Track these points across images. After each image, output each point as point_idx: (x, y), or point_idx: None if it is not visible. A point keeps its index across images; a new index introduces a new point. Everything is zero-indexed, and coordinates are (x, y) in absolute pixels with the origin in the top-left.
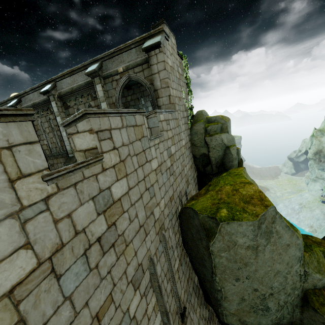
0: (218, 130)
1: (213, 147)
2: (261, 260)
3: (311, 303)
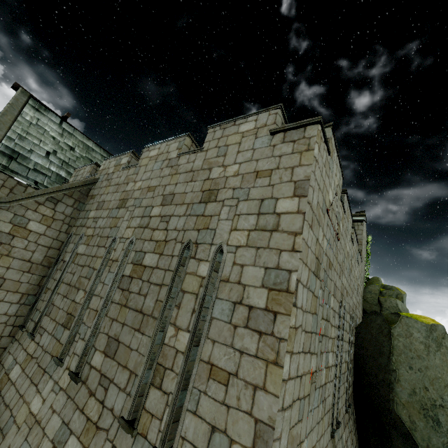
0: (393, 296)
1: (386, 308)
2: (432, 361)
3: None
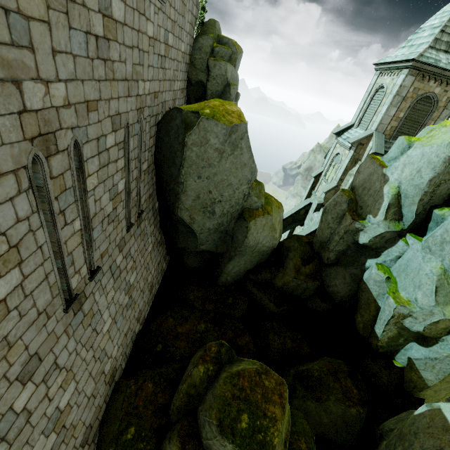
0: (225, 57)
1: (214, 77)
2: (222, 167)
3: (244, 215)
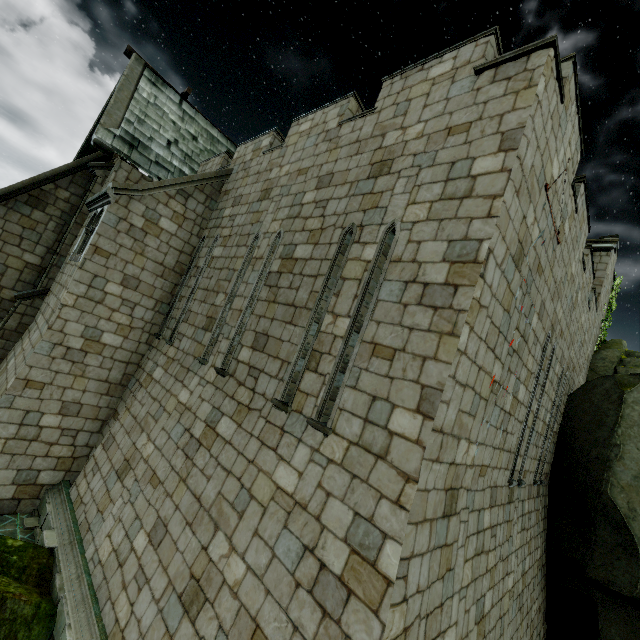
0: None
1: None
2: None
3: None
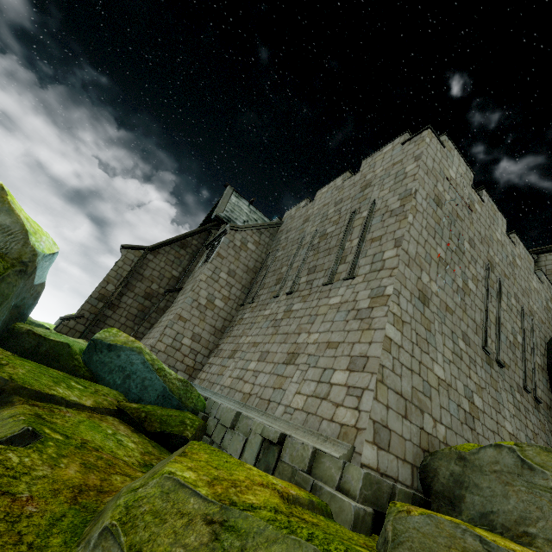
0: None
1: None
2: None
3: None
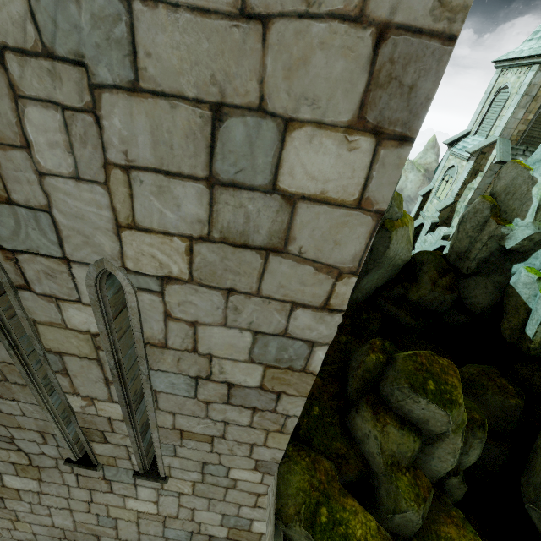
0: None
1: None
2: None
3: (386, 226)
